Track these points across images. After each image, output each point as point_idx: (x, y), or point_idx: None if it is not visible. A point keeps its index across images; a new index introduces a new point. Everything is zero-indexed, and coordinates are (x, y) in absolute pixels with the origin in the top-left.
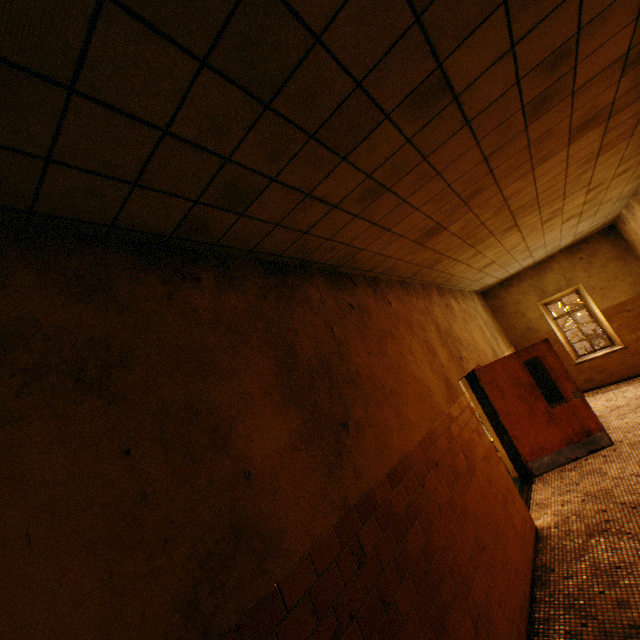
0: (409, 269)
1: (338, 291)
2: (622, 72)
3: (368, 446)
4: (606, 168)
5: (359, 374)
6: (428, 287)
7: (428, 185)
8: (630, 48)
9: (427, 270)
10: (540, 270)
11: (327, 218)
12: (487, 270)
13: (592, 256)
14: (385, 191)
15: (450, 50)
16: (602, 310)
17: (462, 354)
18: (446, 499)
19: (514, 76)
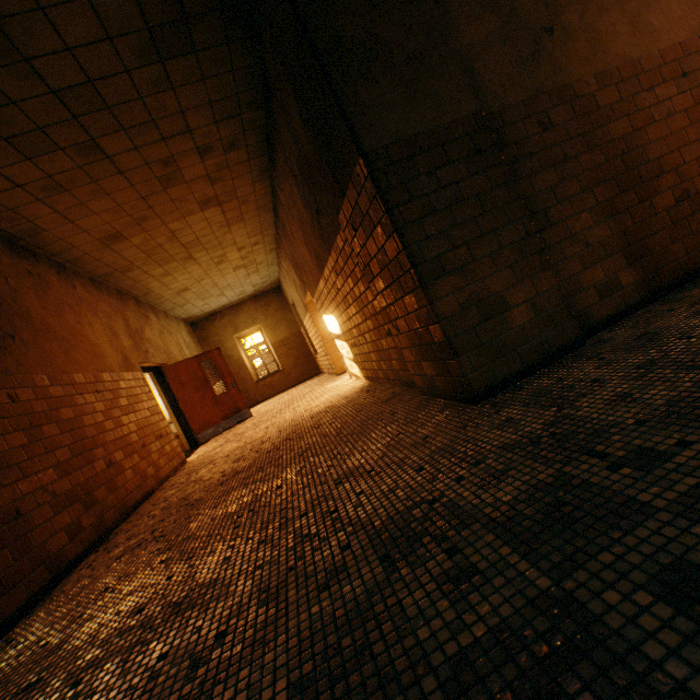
0: (101, 267)
1: (18, 257)
2: (212, 183)
3: (33, 355)
4: (242, 236)
5: (32, 316)
6: (126, 295)
7: (103, 199)
8: (209, 174)
9: (121, 275)
10: (237, 310)
11: (12, 192)
12: (187, 296)
13: (269, 305)
14: (66, 191)
15: (99, 136)
16: (273, 343)
17: (150, 350)
18: (102, 410)
19: (144, 161)
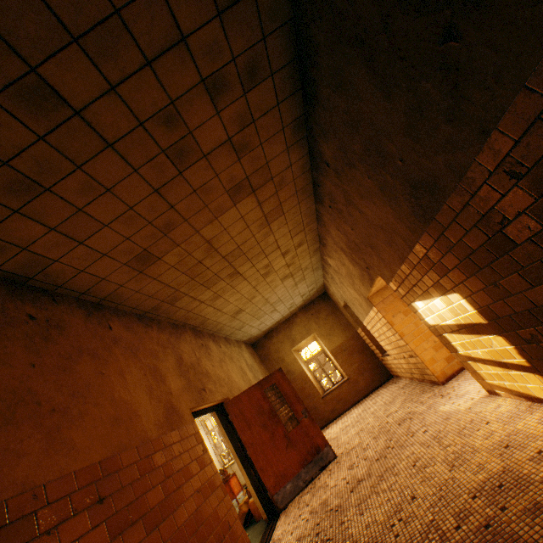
0: (144, 301)
1: (16, 300)
2: (237, 154)
3: None
4: (284, 236)
5: None
6: (182, 327)
7: (104, 200)
8: (230, 137)
9: (170, 306)
10: (290, 323)
11: None
12: (242, 318)
13: (318, 312)
14: (45, 190)
15: (39, 60)
16: (331, 351)
17: (207, 386)
18: None
19: (135, 117)
